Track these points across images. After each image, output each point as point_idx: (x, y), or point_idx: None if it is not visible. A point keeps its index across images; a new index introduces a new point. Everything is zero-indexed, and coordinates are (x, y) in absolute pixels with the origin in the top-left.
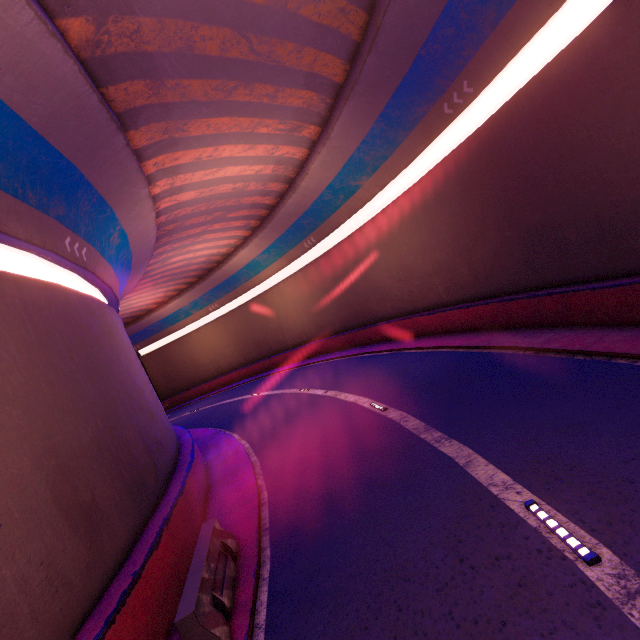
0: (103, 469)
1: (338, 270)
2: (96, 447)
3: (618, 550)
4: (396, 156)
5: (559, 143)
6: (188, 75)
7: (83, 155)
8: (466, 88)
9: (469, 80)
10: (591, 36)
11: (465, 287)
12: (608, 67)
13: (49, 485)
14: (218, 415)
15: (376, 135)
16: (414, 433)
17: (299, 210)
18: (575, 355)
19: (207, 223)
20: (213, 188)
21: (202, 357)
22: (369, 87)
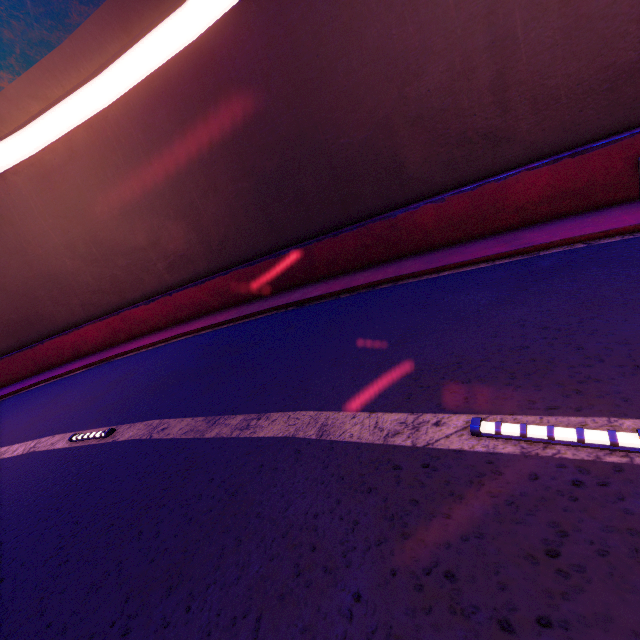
0: None
1: None
2: None
3: (638, 412)
4: (70, 49)
5: (294, 72)
6: None
7: None
8: None
9: None
10: None
11: (195, 260)
12: None
13: None
14: None
15: None
16: (191, 438)
17: None
18: (340, 295)
19: None
20: None
21: None
22: None
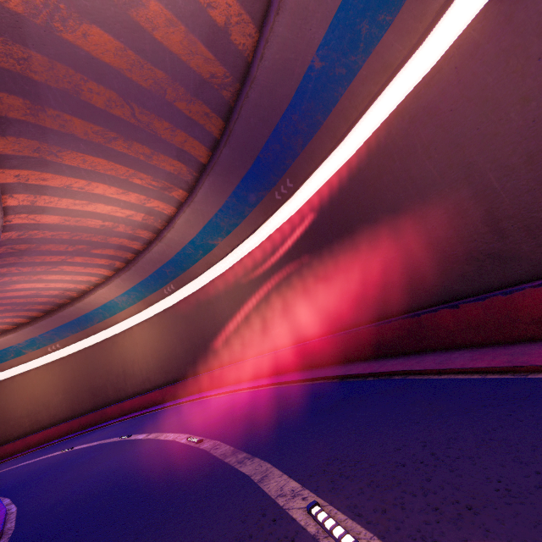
0: None
1: (191, 316)
2: None
3: (391, 539)
4: (244, 225)
5: (344, 222)
6: (71, 112)
7: None
8: (289, 184)
9: (290, 179)
10: (354, 162)
11: (292, 331)
12: (364, 179)
13: None
14: (2, 480)
15: (230, 207)
16: (220, 458)
17: (163, 258)
18: (367, 377)
19: (68, 253)
20: (80, 219)
21: (18, 407)
22: (225, 170)
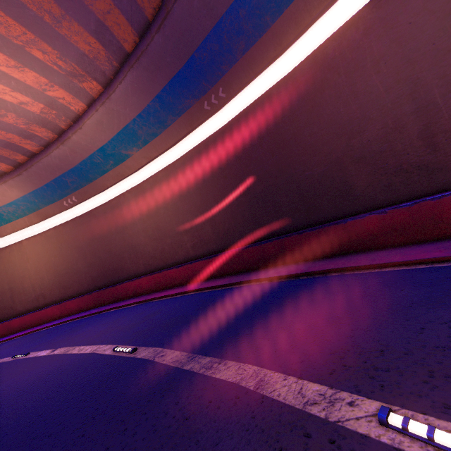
0: None
1: (96, 230)
2: None
3: None
4: (164, 135)
5: (277, 136)
6: None
7: None
8: (221, 93)
9: (223, 88)
10: (295, 74)
11: (208, 243)
12: (304, 93)
13: None
14: None
15: (151, 113)
16: (175, 366)
17: (65, 165)
18: (300, 277)
19: None
20: None
21: None
22: (152, 64)
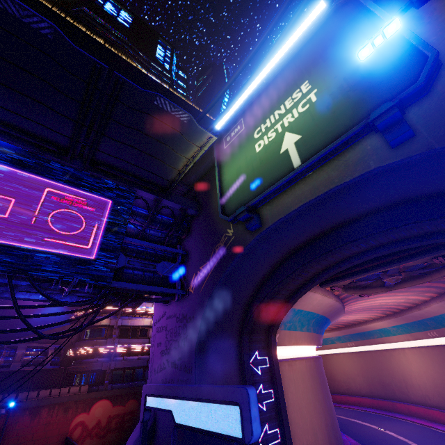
0: (334, 438)
1: None
2: (331, 428)
3: None
4: None
5: None
6: None
7: (332, 316)
8: None
9: None
10: None
11: None
12: None
13: (327, 436)
14: (353, 429)
15: None
16: None
17: (423, 316)
18: None
19: (359, 311)
20: (368, 304)
21: (338, 374)
22: None
